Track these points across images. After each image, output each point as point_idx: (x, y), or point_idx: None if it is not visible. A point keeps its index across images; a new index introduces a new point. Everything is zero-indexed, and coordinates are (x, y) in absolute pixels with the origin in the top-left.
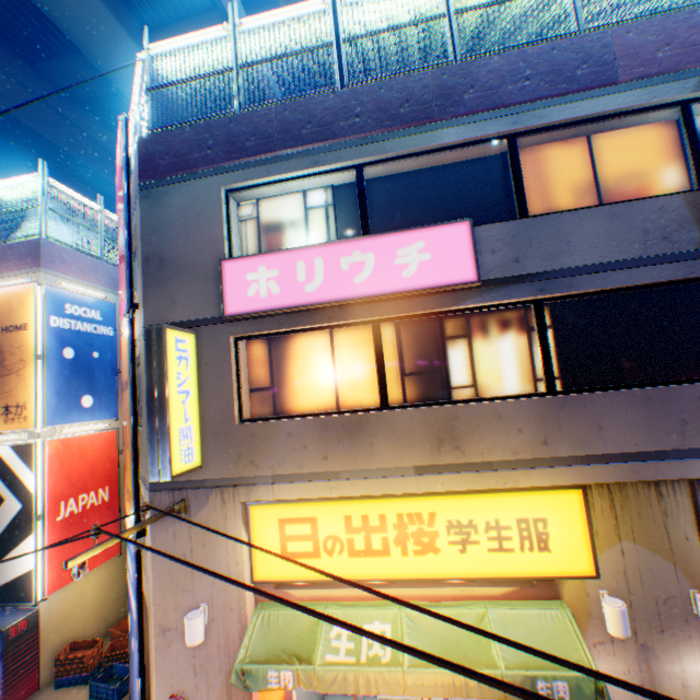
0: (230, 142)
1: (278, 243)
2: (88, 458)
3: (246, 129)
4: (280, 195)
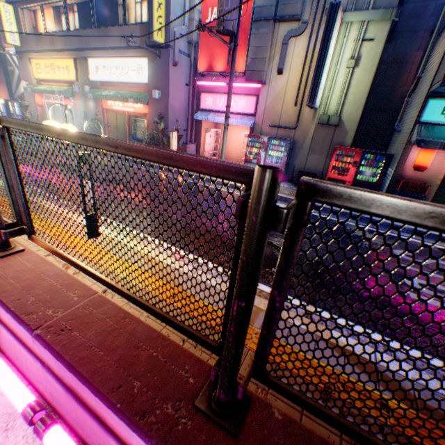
0: None
1: None
2: None
3: None
4: None
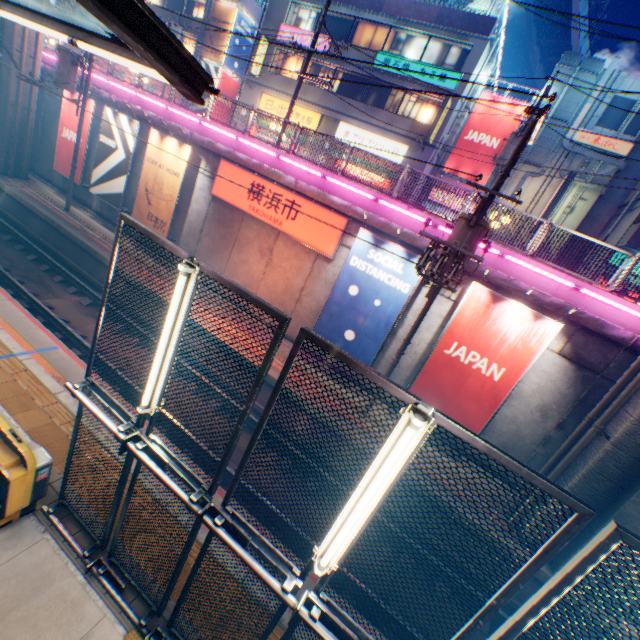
0: None
1: (299, 26)
2: (230, 88)
3: None
4: (306, 10)
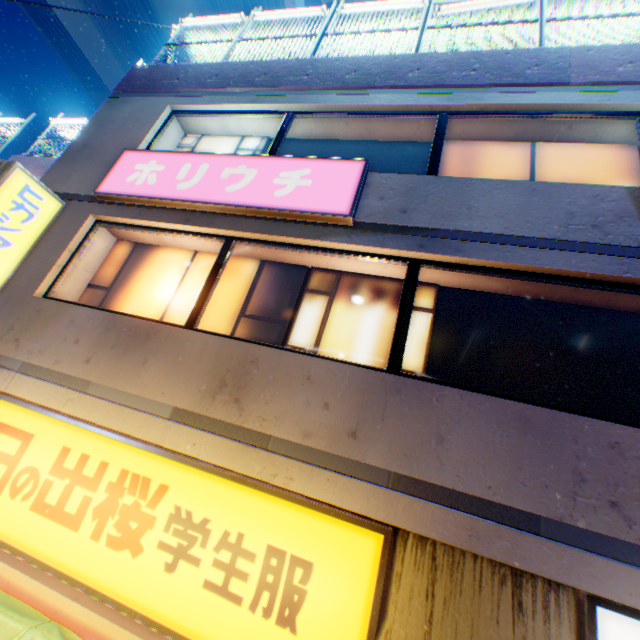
0: (196, 78)
1: None
2: None
3: (214, 72)
4: (223, 135)
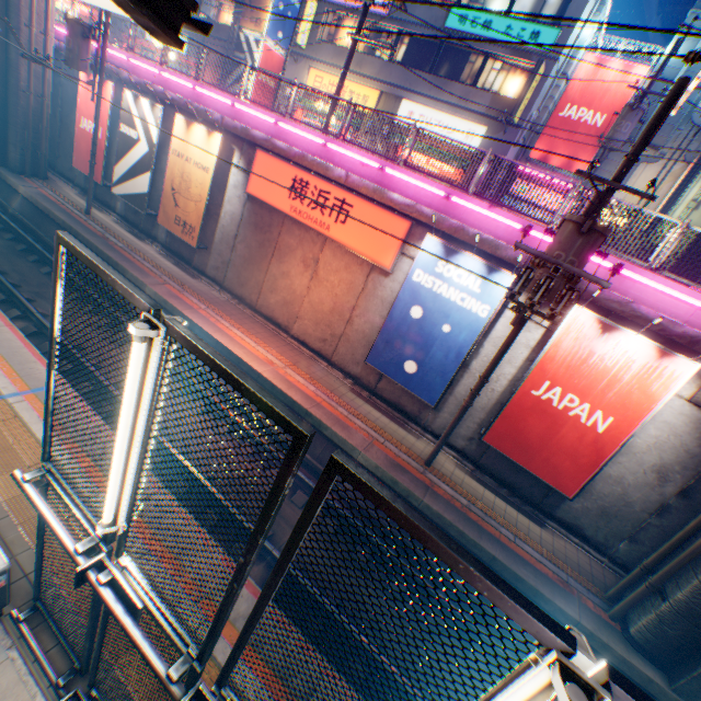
0: None
1: None
2: (273, 64)
3: None
4: None
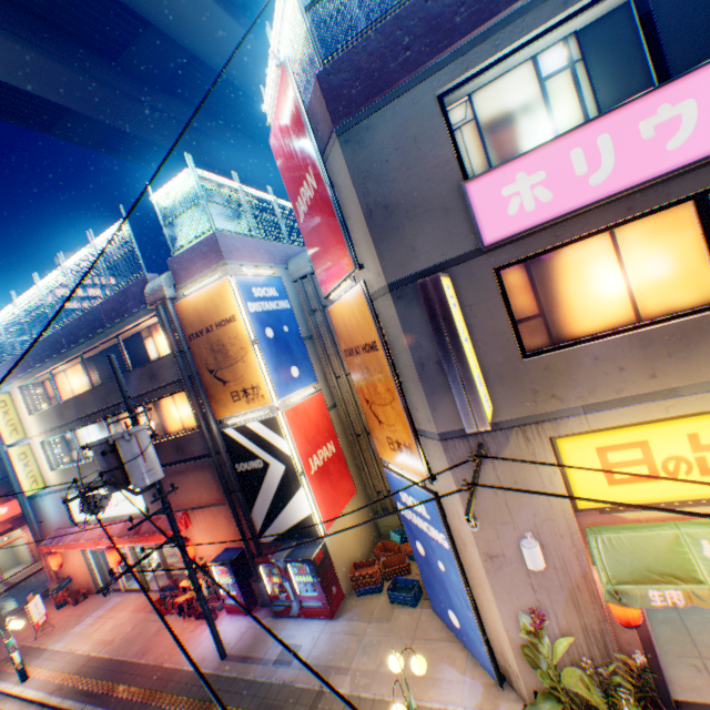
0: (431, 29)
1: (509, 141)
2: (311, 420)
3: (449, 0)
4: (497, 77)
